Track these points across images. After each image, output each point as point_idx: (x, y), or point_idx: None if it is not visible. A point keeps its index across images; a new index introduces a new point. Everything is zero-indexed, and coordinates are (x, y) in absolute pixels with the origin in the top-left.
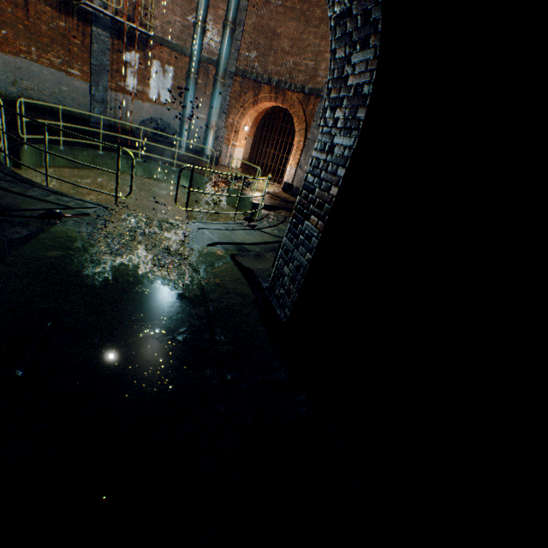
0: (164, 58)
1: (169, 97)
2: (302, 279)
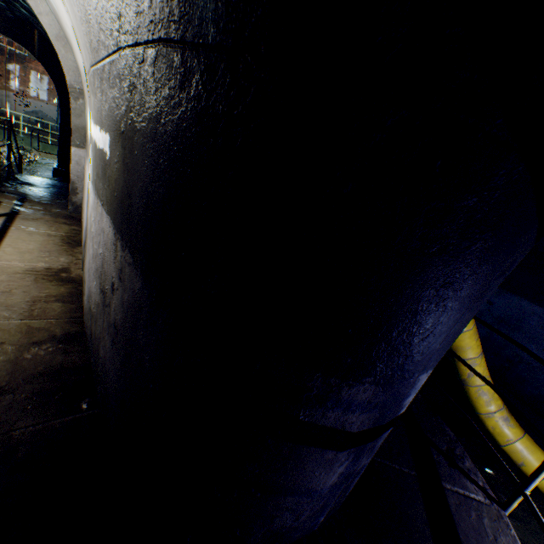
0: (40, 70)
1: (46, 96)
2: (58, 154)
